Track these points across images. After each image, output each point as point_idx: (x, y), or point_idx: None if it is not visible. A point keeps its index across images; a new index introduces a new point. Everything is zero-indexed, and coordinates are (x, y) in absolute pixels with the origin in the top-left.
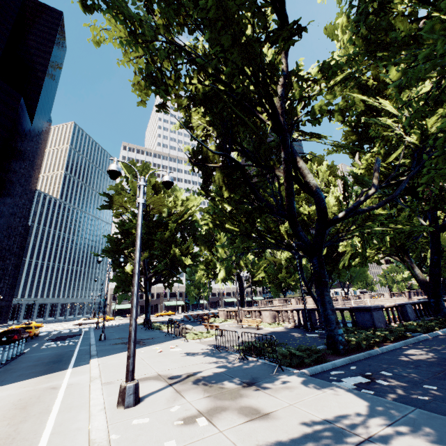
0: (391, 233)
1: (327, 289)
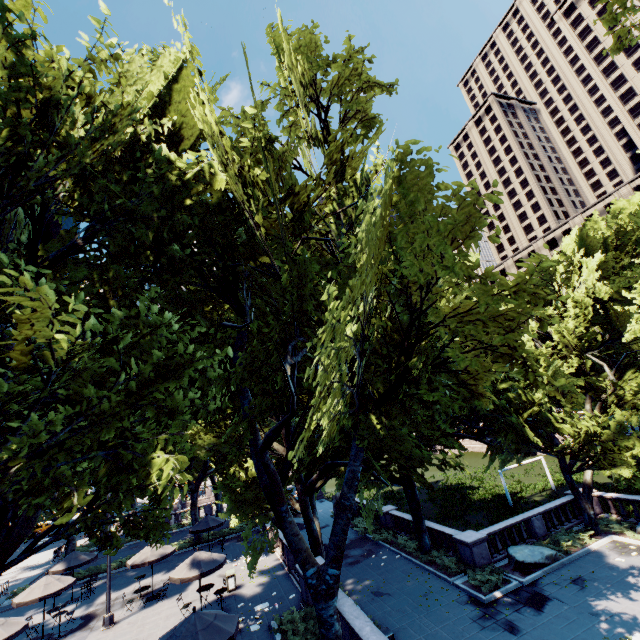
0: None
1: None
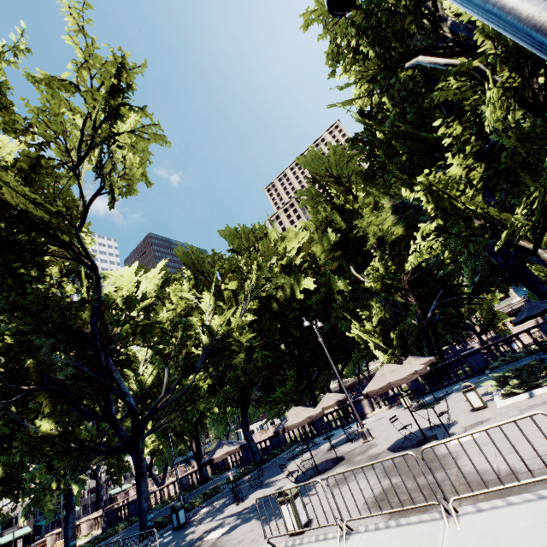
0: (152, 435)
1: (72, 512)
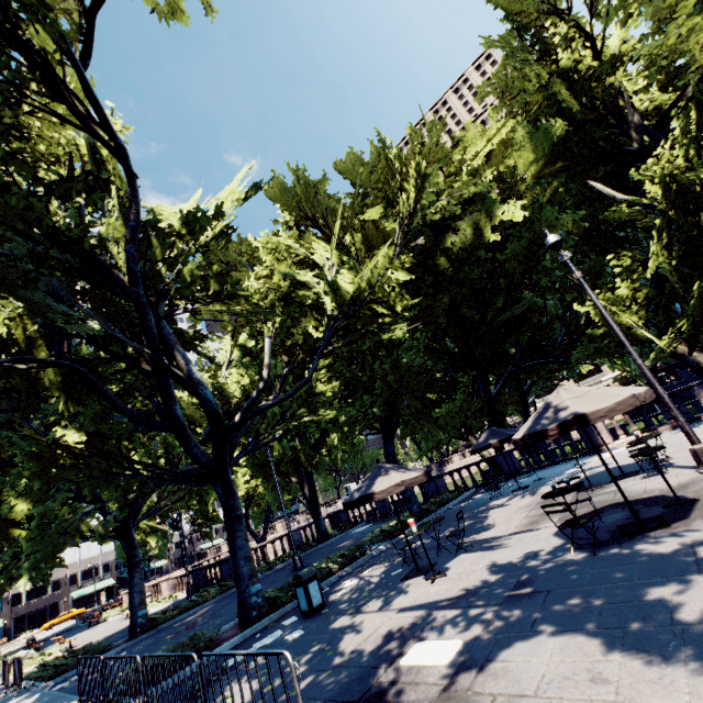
0: (246, 472)
1: (137, 570)
